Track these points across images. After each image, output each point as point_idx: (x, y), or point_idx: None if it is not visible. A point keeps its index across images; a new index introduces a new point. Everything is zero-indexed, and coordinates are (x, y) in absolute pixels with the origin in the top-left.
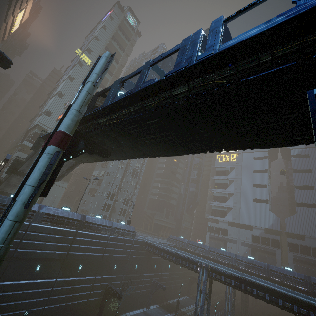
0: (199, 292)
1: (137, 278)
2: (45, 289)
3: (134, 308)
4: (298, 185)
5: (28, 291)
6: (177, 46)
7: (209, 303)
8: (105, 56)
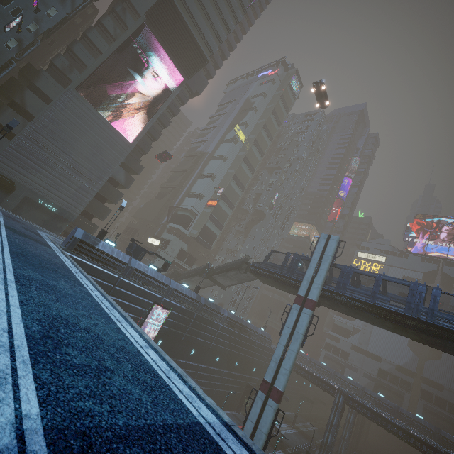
0: (333, 413)
1: None
2: (218, 376)
3: None
4: None
5: (211, 375)
6: (406, 281)
7: (339, 425)
8: (337, 240)
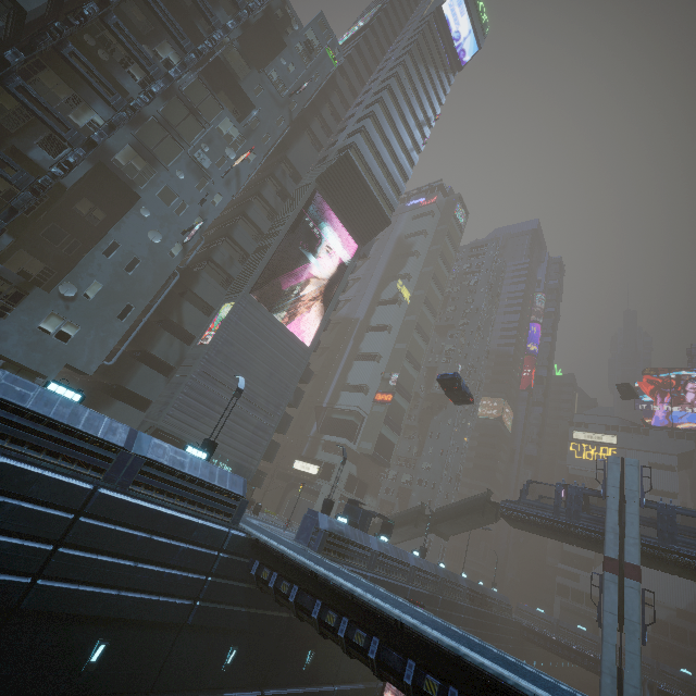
0: None
1: None
2: None
3: None
4: None
5: None
6: None
7: None
8: (637, 466)
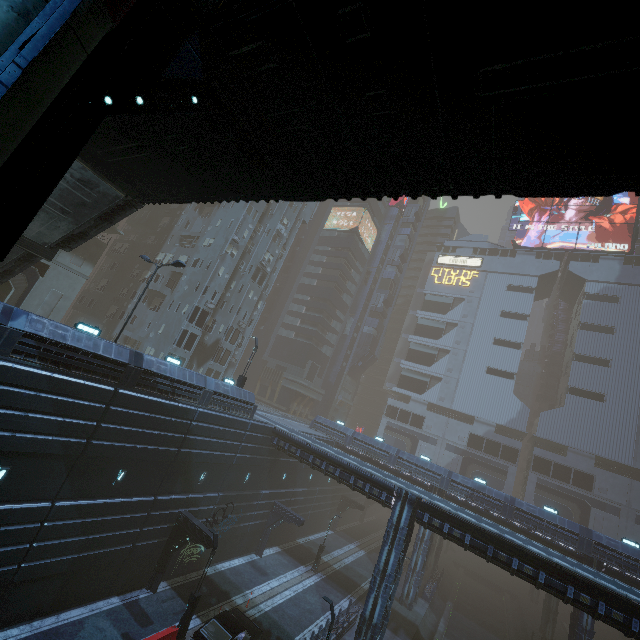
0: (388, 547)
1: (245, 499)
2: (20, 526)
3: (232, 556)
4: (581, 354)
5: None
6: None
7: (401, 566)
8: None
